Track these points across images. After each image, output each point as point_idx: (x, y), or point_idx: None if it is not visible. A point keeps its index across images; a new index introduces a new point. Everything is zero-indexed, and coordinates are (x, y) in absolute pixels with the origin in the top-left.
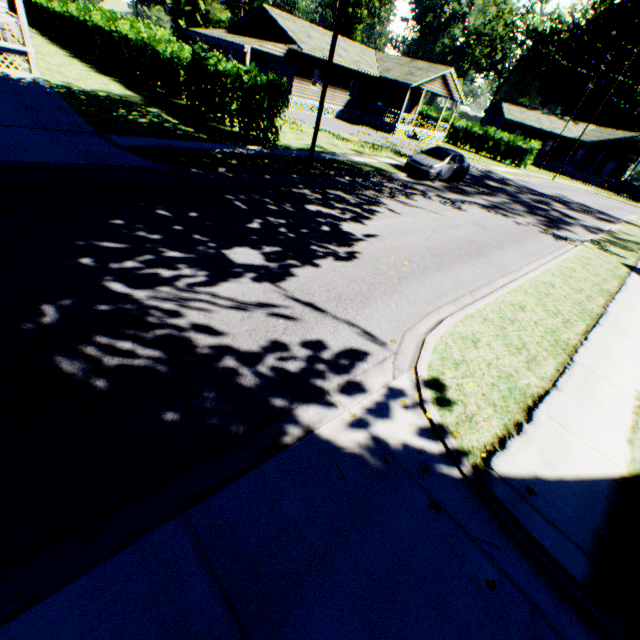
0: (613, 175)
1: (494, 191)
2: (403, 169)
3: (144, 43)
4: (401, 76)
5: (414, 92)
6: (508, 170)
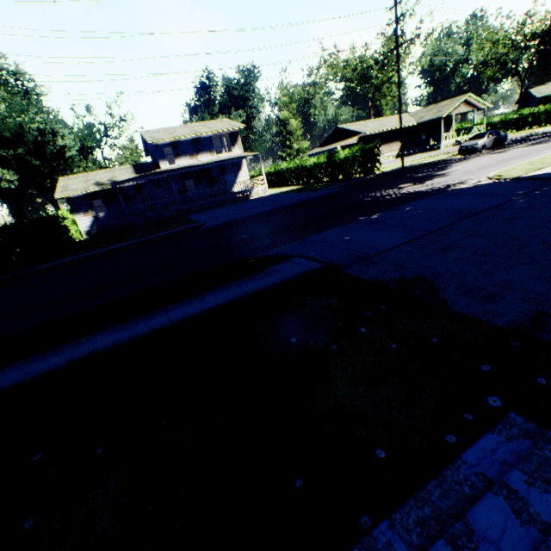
0: None
1: (535, 139)
2: (457, 155)
3: (297, 166)
4: (432, 116)
5: (445, 120)
6: None
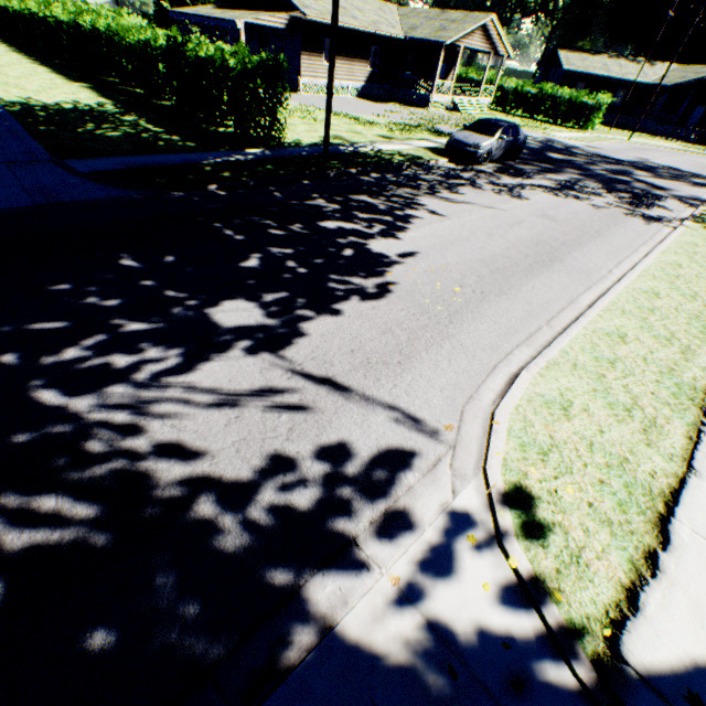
0: (702, 124)
1: (559, 166)
2: (443, 152)
3: (113, 34)
4: (431, 33)
5: (449, 51)
6: (573, 135)
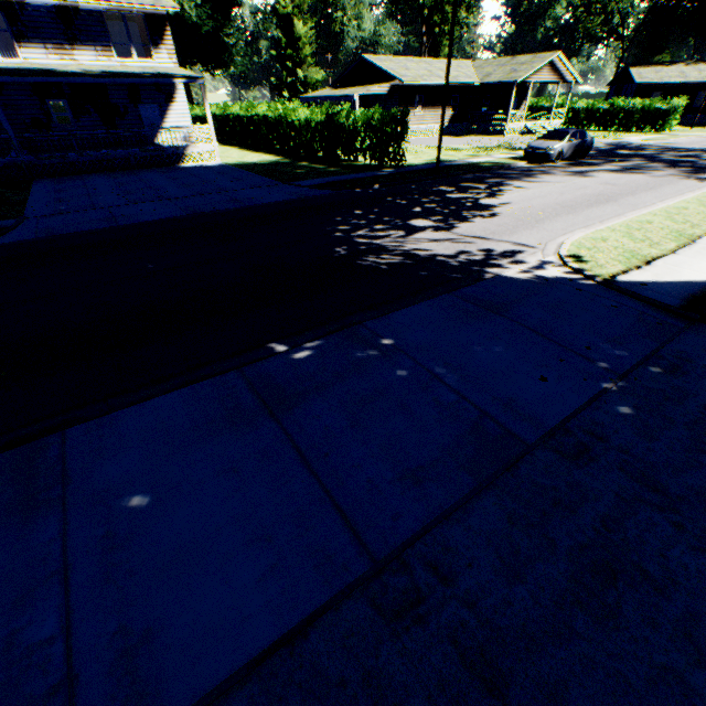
0: None
1: (626, 158)
2: (522, 159)
3: (280, 117)
4: (503, 76)
5: (519, 88)
6: (646, 137)
